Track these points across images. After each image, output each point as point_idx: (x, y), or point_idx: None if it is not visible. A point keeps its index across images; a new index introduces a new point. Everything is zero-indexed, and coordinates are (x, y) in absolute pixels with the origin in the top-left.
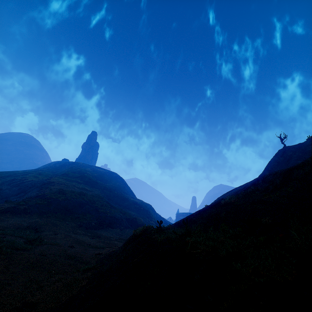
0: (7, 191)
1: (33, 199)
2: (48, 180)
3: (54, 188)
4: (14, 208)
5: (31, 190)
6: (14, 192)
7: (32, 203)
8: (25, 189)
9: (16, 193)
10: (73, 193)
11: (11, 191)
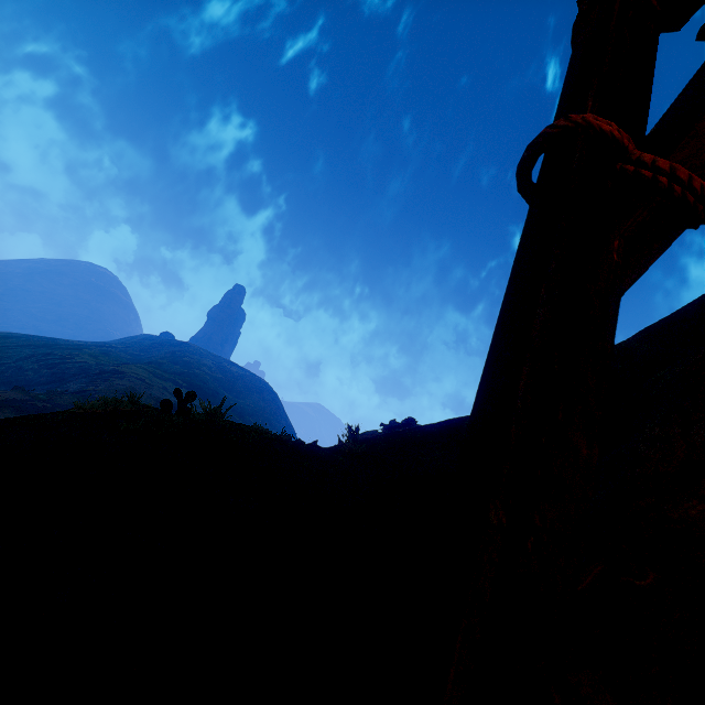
0: (30, 373)
1: (70, 395)
2: (115, 367)
3: (120, 384)
4: (25, 403)
5: (75, 380)
6: (43, 378)
7: (63, 400)
8: (65, 376)
9: (46, 380)
10: (153, 400)
11: (38, 376)
